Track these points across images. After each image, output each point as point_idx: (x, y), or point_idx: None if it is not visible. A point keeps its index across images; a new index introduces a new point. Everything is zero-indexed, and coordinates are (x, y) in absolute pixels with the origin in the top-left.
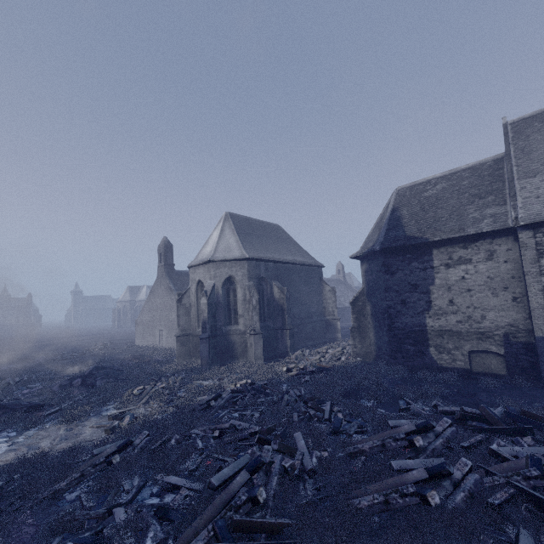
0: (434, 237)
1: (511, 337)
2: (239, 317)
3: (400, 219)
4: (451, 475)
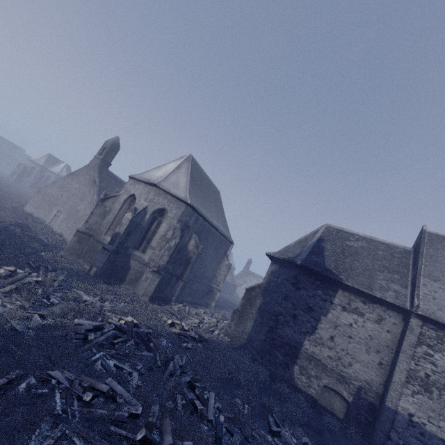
0: (348, 281)
1: (363, 391)
2: (149, 248)
3: (324, 250)
4: None
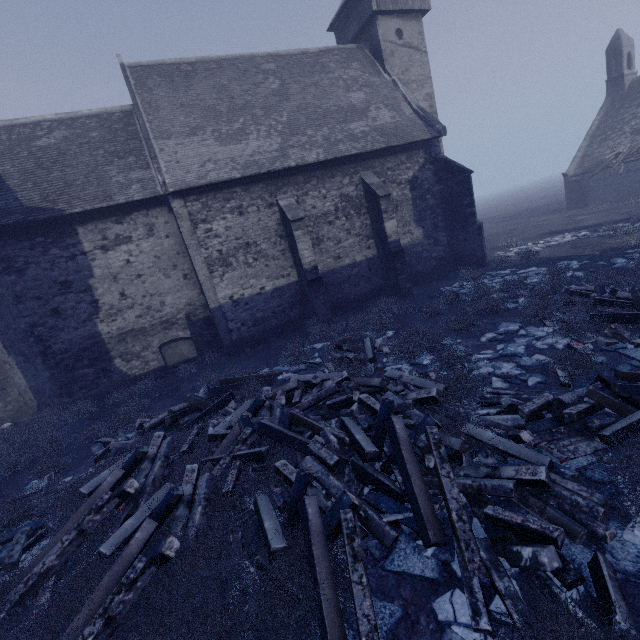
0: (73, 208)
1: (192, 316)
2: None
3: (4, 180)
4: (183, 496)
